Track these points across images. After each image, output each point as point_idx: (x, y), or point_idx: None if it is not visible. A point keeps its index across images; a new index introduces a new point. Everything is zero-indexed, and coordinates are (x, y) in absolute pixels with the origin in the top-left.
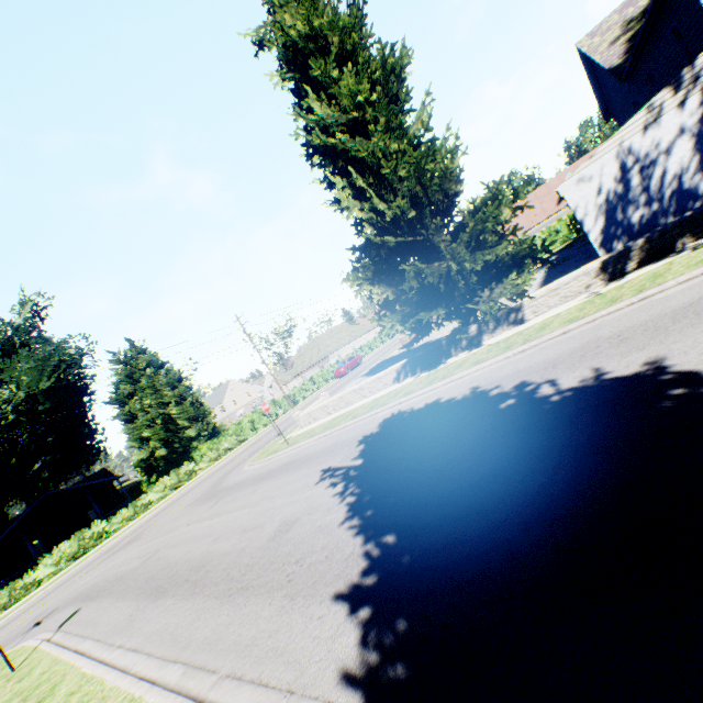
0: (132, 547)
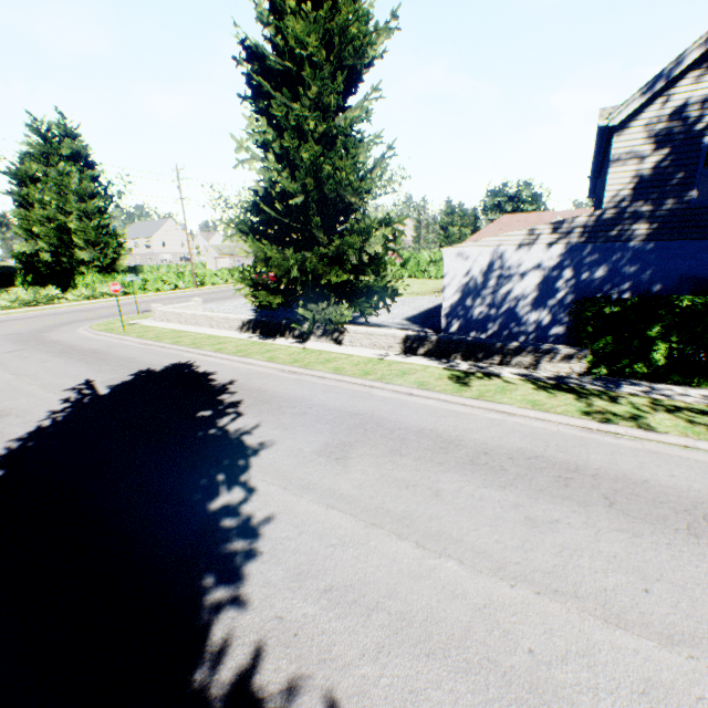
0: None
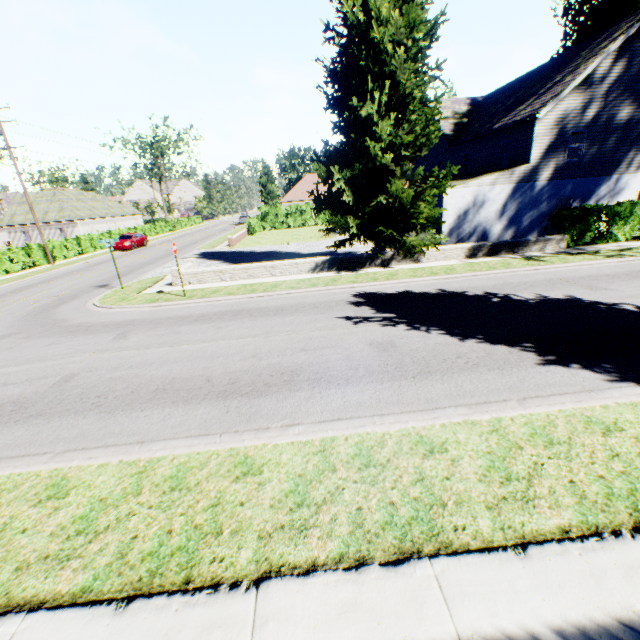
0: None
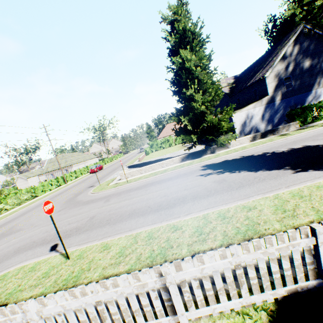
0: (28, 231)
